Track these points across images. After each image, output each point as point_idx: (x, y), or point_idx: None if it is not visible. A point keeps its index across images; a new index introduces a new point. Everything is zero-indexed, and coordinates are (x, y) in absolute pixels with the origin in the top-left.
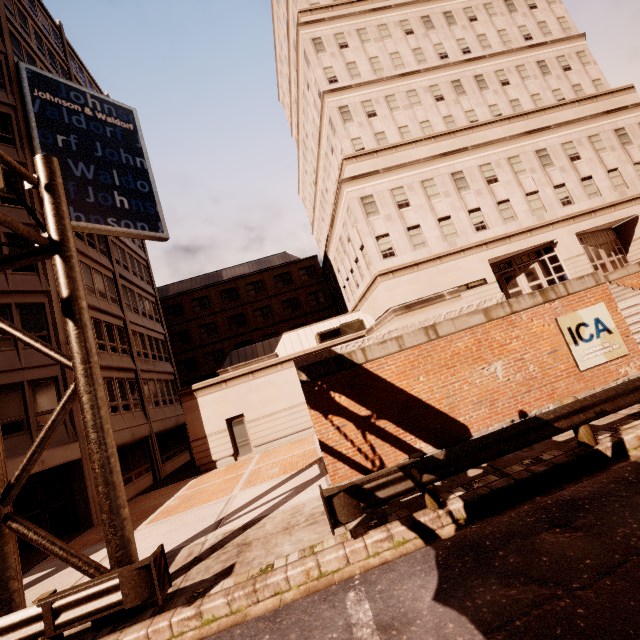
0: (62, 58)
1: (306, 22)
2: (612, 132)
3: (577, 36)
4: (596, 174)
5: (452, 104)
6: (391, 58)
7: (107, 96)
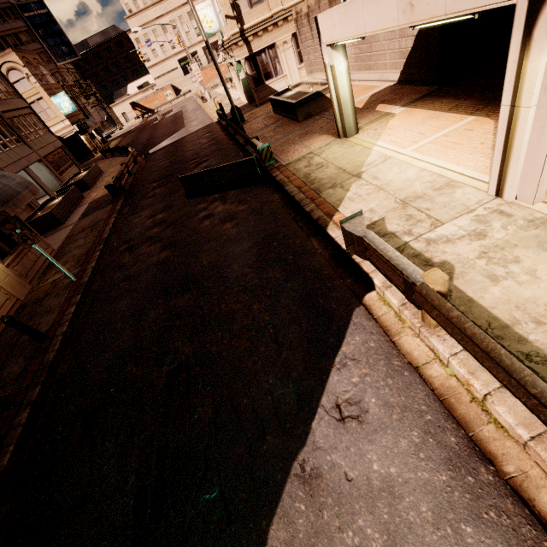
0: None
1: None
2: None
3: None
4: None
5: None
6: None
7: None
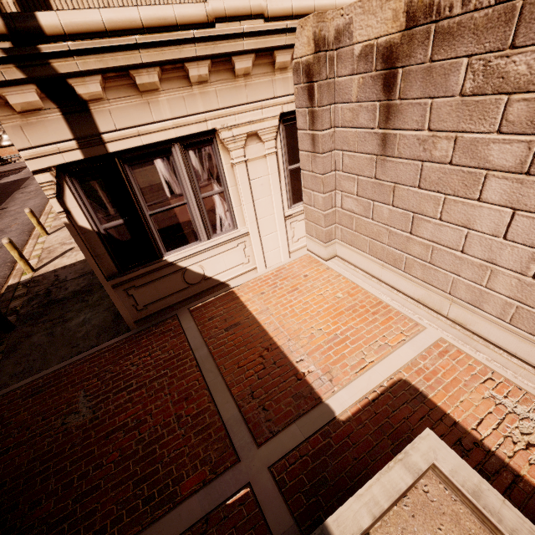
0: None
1: None
2: None
3: None
4: None
5: None
6: None
7: None
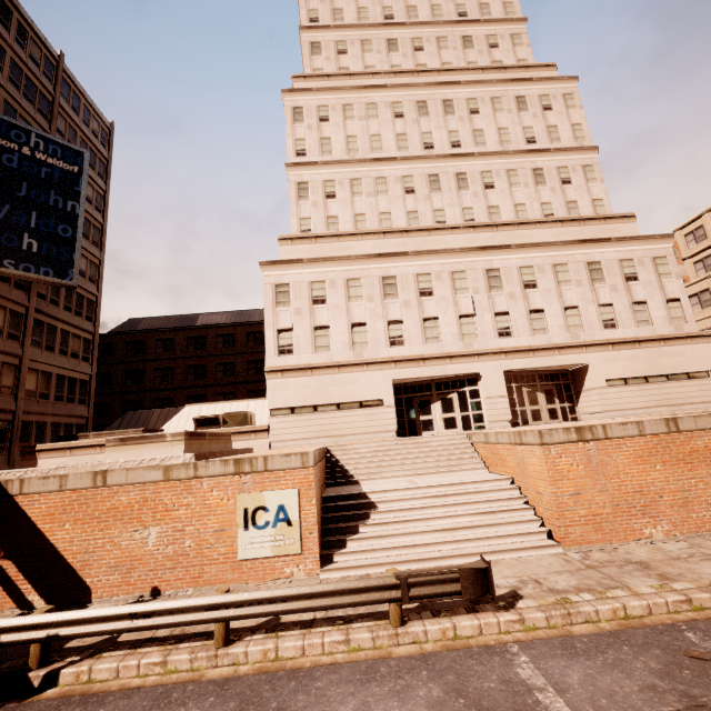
0: (47, 88)
1: (291, 89)
2: (584, 264)
3: (588, 148)
4: (550, 308)
5: (422, 199)
6: (371, 140)
7: (111, 124)
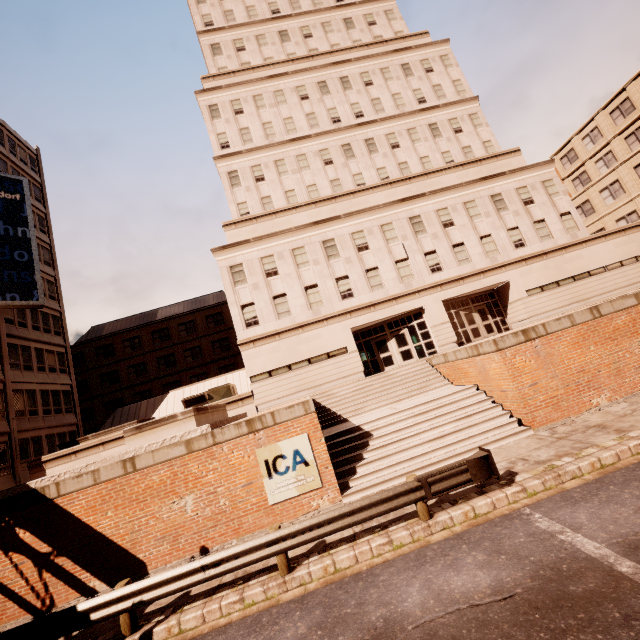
0: None
1: (204, 90)
2: (488, 198)
3: (470, 99)
4: (468, 240)
5: (340, 167)
6: (284, 123)
7: (36, 149)
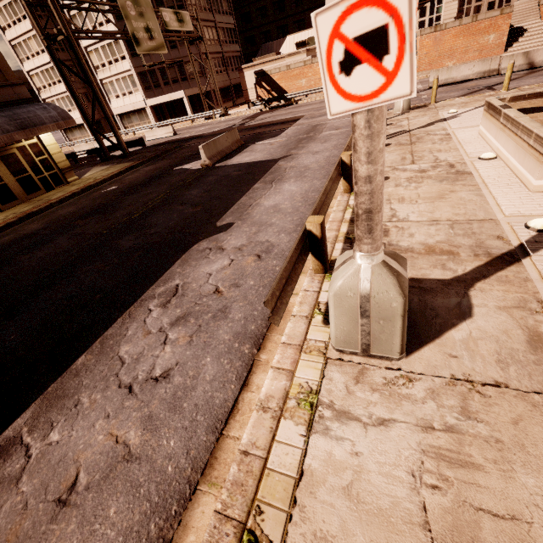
0: None
1: None
2: None
3: None
4: None
5: None
6: None
7: None
